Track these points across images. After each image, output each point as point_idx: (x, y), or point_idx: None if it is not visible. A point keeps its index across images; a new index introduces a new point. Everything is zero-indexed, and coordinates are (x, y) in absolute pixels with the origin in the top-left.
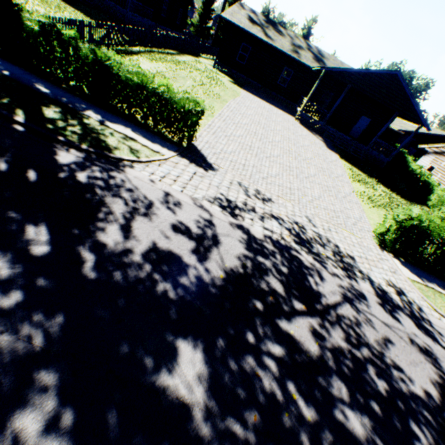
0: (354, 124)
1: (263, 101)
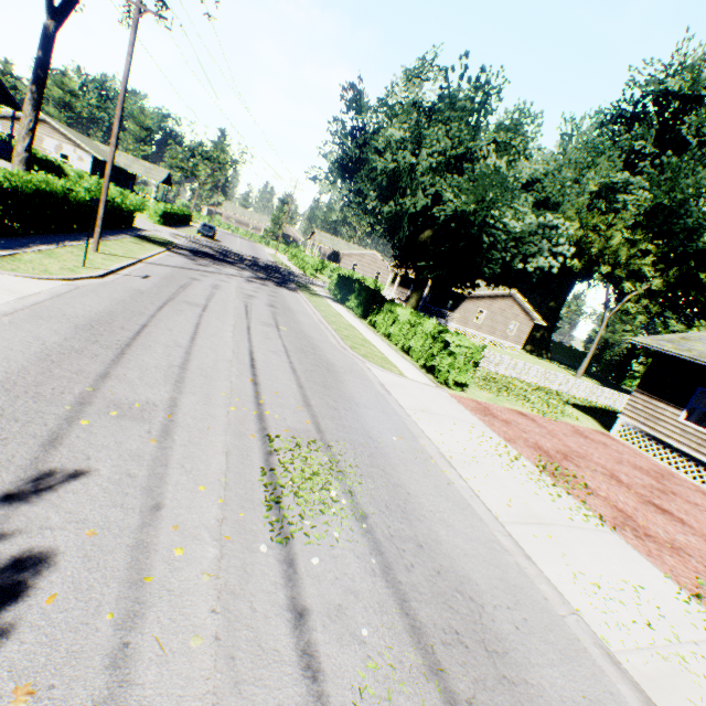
0: None
1: None
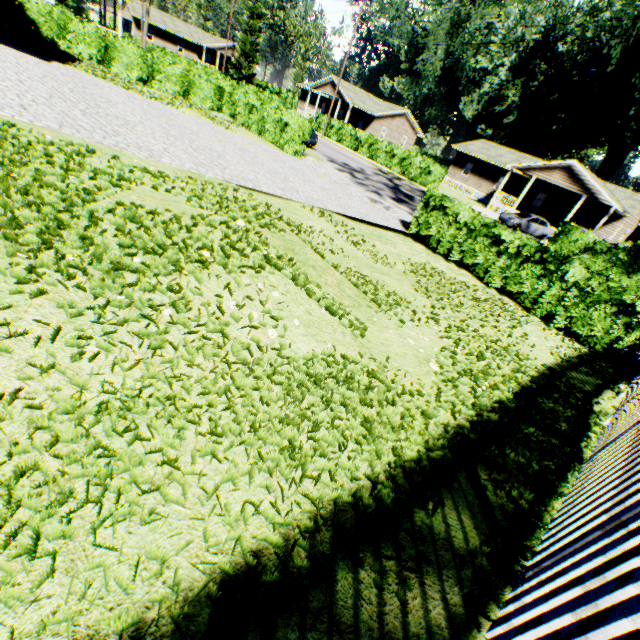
0: None
1: None
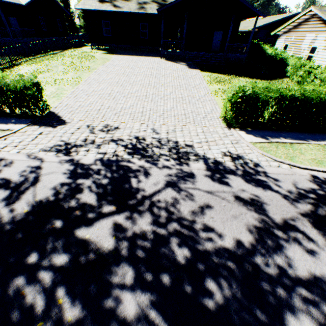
0: (211, 41)
1: (132, 56)
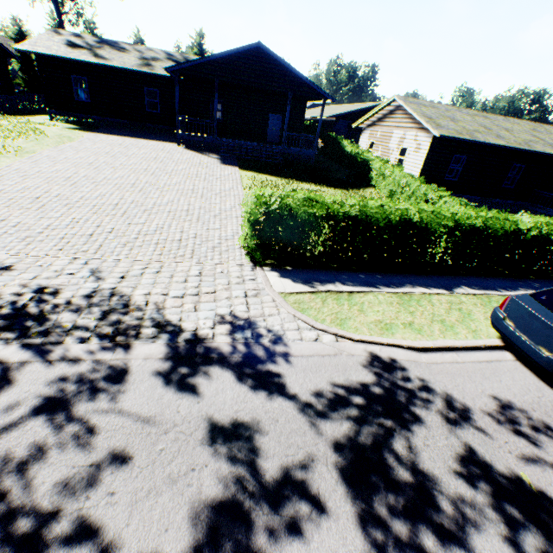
0: (266, 127)
1: (126, 137)
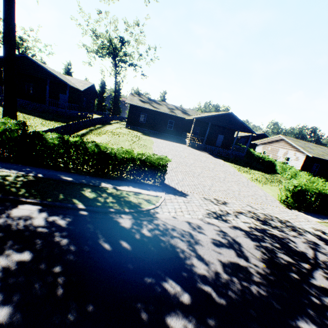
0: (216, 139)
1: (165, 140)
